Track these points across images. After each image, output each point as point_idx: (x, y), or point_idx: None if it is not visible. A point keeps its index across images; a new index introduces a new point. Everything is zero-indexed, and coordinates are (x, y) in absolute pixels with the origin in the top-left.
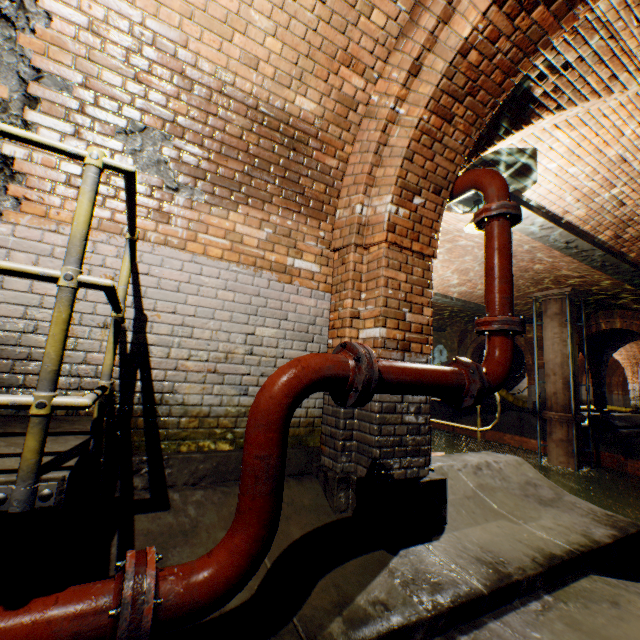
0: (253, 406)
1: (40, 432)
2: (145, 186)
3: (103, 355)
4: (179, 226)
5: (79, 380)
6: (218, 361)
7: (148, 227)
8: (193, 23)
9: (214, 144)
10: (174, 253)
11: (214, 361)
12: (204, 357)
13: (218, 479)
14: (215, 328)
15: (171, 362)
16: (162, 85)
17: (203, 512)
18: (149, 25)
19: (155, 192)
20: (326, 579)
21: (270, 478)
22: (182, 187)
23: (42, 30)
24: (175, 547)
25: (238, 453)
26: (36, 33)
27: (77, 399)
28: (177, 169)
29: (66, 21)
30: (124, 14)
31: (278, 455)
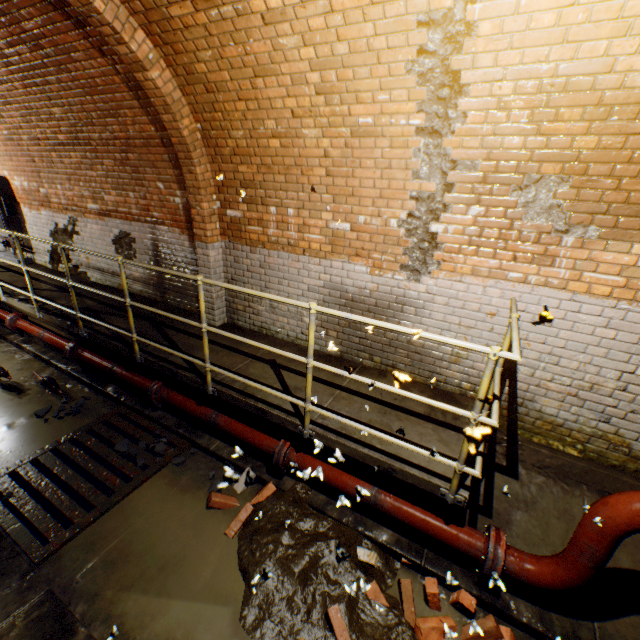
0: (590, 509)
1: (458, 479)
2: (531, 234)
3: (483, 365)
4: (561, 267)
5: (467, 377)
6: (580, 388)
7: (529, 271)
8: (627, 38)
9: (628, 168)
10: (551, 292)
11: (575, 387)
12: (565, 382)
13: (559, 473)
14: (583, 361)
15: (533, 380)
16: (566, 127)
17: (541, 495)
18: (561, 72)
19: (541, 238)
20: (639, 619)
21: (591, 560)
22: (572, 227)
23: (458, 128)
24: (517, 509)
25: (583, 465)
26: (454, 133)
27: (474, 472)
28: (569, 209)
29: (477, 111)
30: (533, 76)
31: (603, 552)
